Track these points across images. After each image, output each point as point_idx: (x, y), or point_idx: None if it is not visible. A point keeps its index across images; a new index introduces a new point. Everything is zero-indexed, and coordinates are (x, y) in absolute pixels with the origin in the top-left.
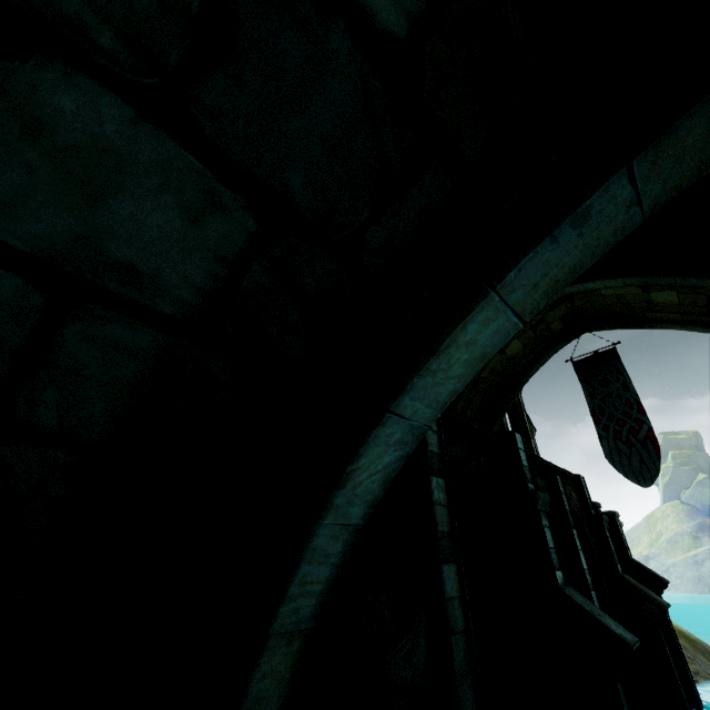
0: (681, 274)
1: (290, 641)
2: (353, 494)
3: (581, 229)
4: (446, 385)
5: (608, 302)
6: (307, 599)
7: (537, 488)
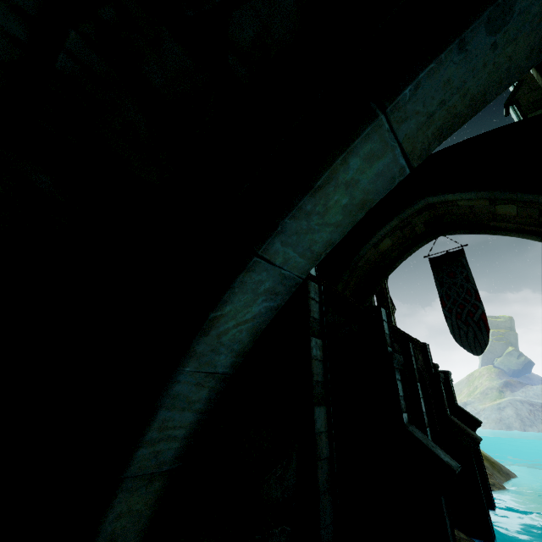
0: (522, 191)
1: (149, 482)
2: (218, 342)
3: (497, 35)
4: (322, 233)
5: (462, 211)
6: (169, 443)
7: (394, 351)
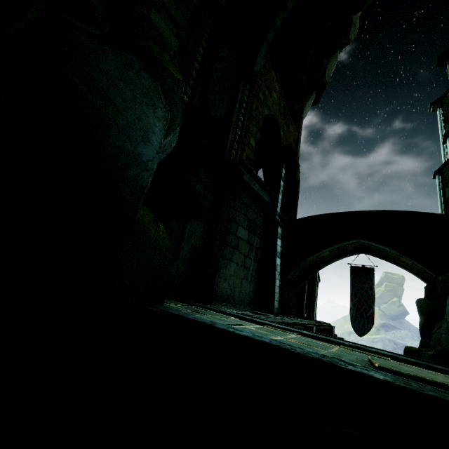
0: (417, 261)
1: None
2: None
3: None
4: None
5: (380, 249)
6: None
7: None
